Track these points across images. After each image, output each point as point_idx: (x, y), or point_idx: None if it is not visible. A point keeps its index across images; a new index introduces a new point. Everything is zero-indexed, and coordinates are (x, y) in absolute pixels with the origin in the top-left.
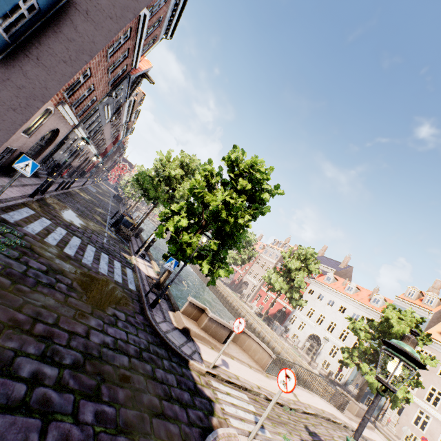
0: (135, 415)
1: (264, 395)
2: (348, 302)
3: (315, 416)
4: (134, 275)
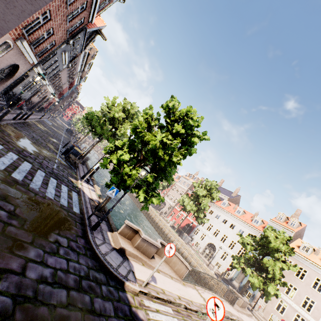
0: None
1: (184, 305)
2: (237, 221)
3: None
4: (78, 198)
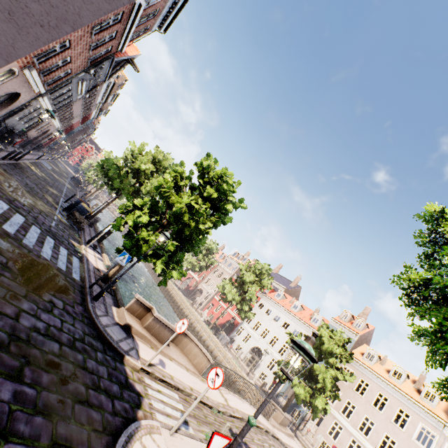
0: (57, 399)
1: (195, 396)
2: (292, 319)
3: (240, 420)
4: (80, 265)
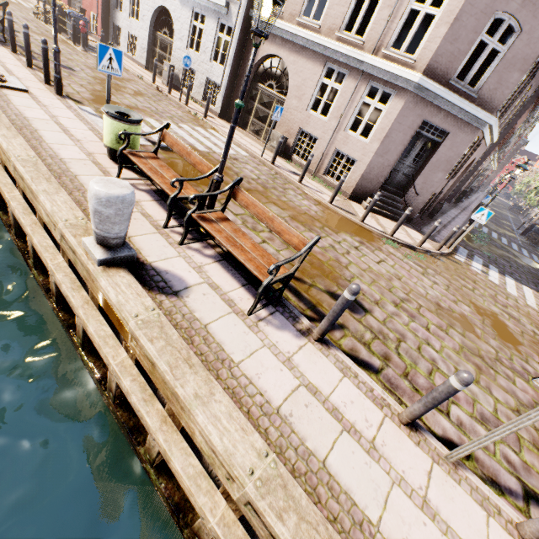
0: None
1: None
2: None
3: None
4: None
